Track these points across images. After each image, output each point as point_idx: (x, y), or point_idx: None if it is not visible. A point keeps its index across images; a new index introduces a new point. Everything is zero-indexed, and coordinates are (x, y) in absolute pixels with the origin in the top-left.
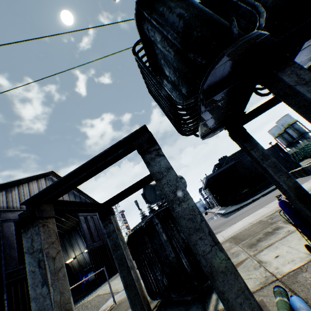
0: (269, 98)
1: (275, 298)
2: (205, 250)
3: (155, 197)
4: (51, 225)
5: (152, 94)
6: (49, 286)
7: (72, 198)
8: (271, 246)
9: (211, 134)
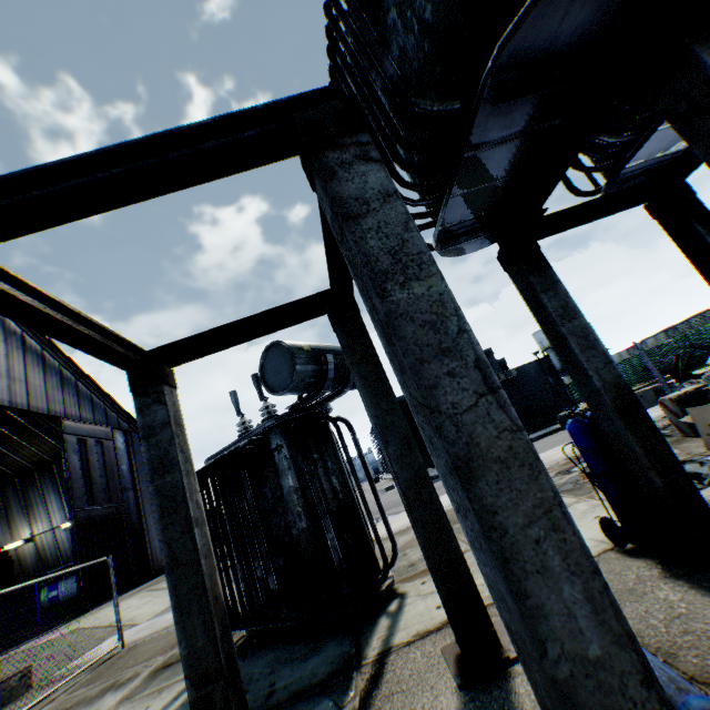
0: (599, 196)
1: None
2: (460, 404)
3: (290, 376)
4: None
5: None
6: None
7: (55, 384)
8: None
9: (461, 241)
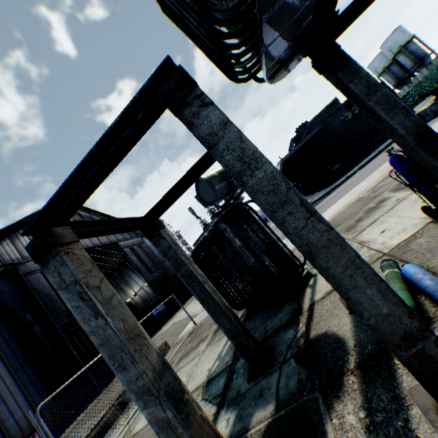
0: None
1: (383, 273)
2: (298, 226)
3: (214, 194)
4: (78, 252)
5: (170, 13)
6: (105, 317)
7: None
8: (376, 222)
9: (283, 71)
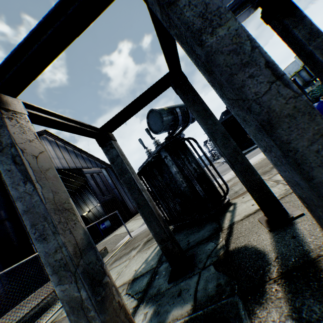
0: None
1: None
2: (259, 91)
3: (161, 124)
4: (23, 122)
5: None
6: (34, 182)
7: (74, 157)
8: None
9: (236, 14)
